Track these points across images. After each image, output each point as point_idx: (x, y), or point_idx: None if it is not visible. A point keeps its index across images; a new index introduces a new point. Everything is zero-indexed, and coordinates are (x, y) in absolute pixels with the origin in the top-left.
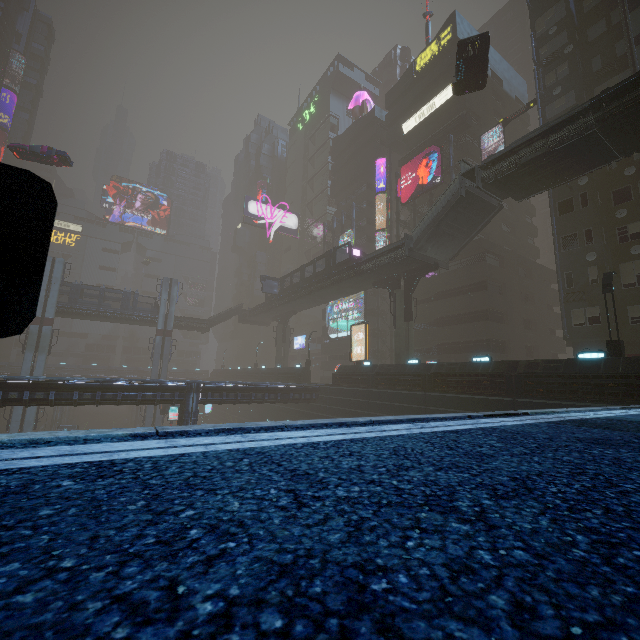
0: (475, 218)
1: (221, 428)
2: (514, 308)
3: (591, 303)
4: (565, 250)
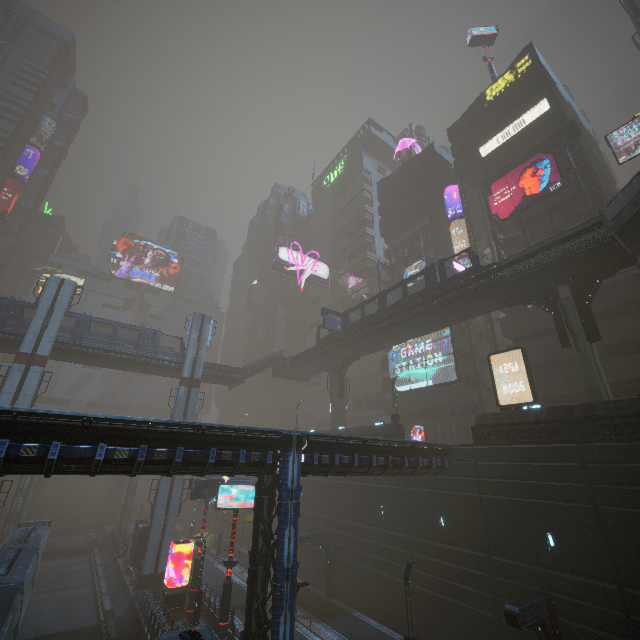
0: None
1: None
2: None
3: None
4: None
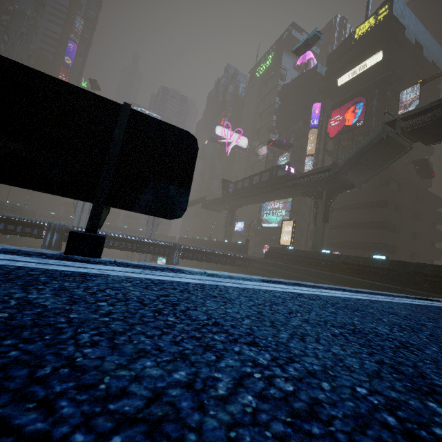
0: (389, 155)
1: (293, 282)
2: (406, 223)
3: None
4: None
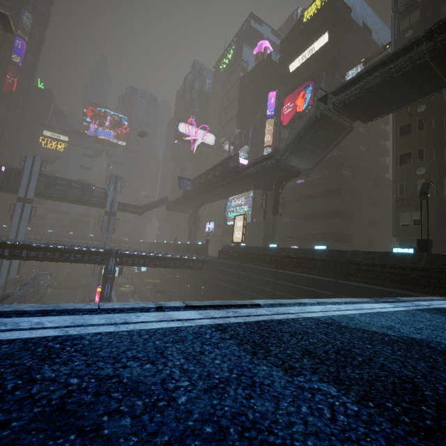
0: (330, 136)
1: None
2: (361, 210)
3: (417, 208)
4: (401, 165)
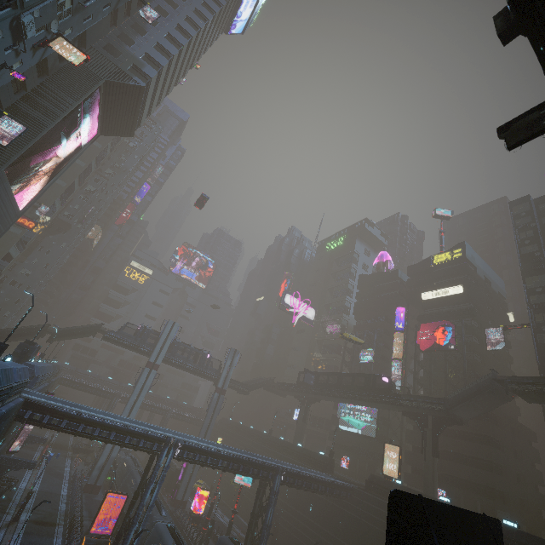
0: (494, 401)
1: None
2: (510, 463)
3: None
4: None
